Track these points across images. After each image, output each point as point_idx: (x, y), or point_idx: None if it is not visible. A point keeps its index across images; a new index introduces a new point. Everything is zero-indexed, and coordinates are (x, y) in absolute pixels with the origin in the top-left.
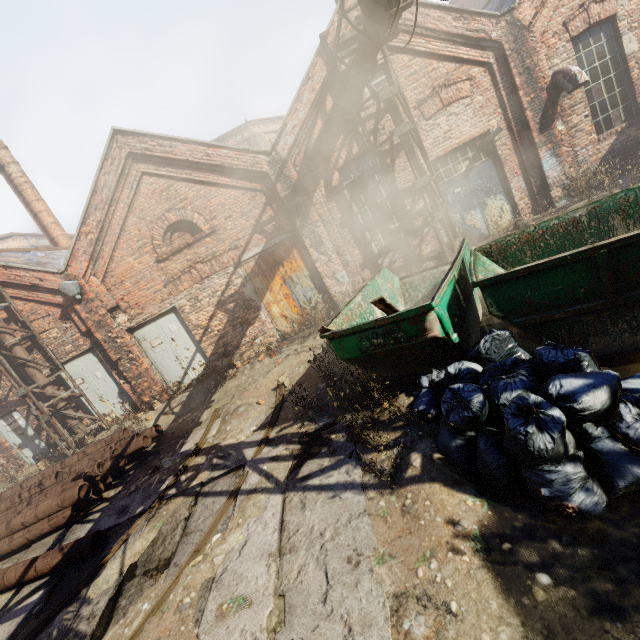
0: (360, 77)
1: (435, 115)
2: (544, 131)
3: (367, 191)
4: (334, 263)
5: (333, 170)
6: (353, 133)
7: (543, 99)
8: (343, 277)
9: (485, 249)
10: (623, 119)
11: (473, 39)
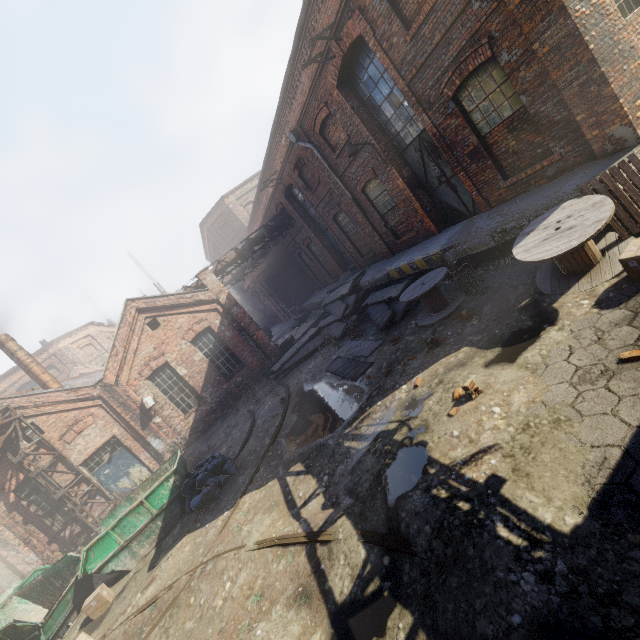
0: (2, 451)
1: (75, 439)
2: (146, 428)
3: (42, 493)
4: (22, 552)
5: (9, 493)
6: (17, 469)
7: (138, 413)
8: (32, 559)
9: (18, 594)
10: (198, 402)
11: (84, 398)
